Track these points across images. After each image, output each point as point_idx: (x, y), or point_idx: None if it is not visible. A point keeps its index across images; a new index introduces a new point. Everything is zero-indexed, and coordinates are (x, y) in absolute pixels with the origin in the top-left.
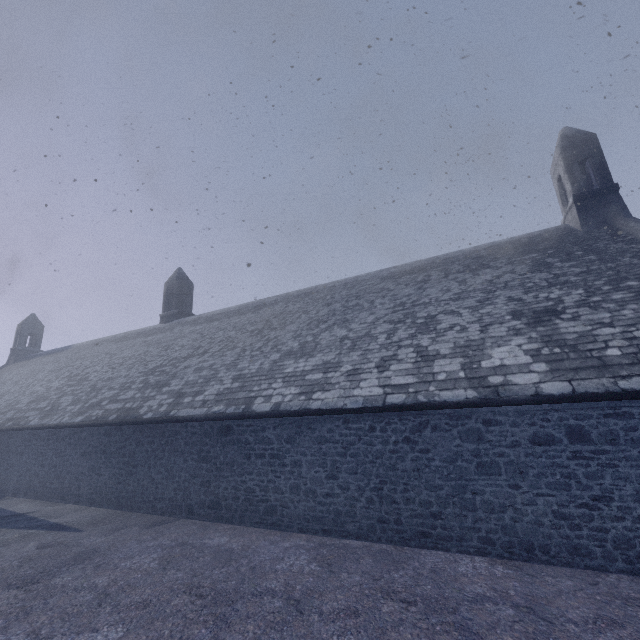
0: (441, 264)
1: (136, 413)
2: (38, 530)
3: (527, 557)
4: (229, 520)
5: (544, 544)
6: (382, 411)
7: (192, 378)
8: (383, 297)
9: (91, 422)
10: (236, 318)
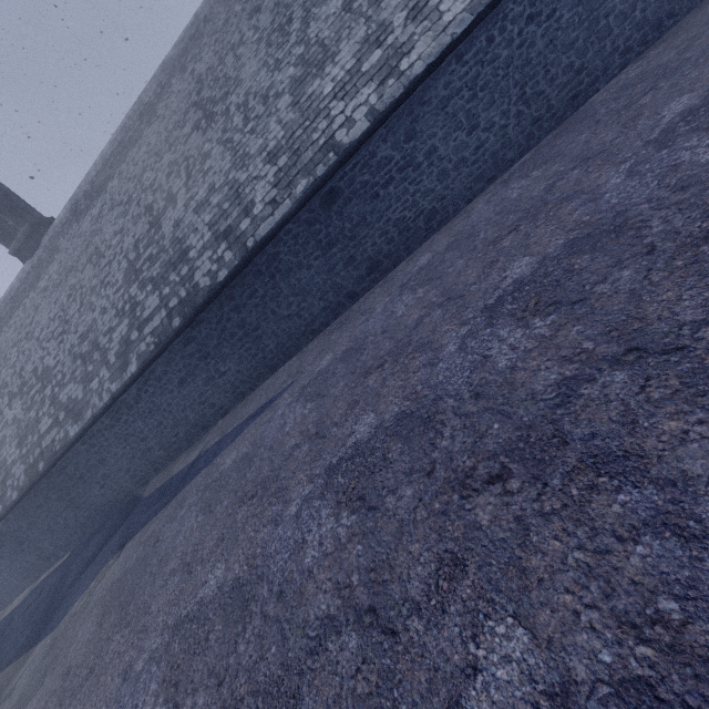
0: None
1: (201, 291)
2: (255, 421)
3: (658, 35)
4: (397, 263)
5: (670, 10)
6: (496, 5)
7: (209, 216)
8: None
9: (157, 350)
10: (136, 151)
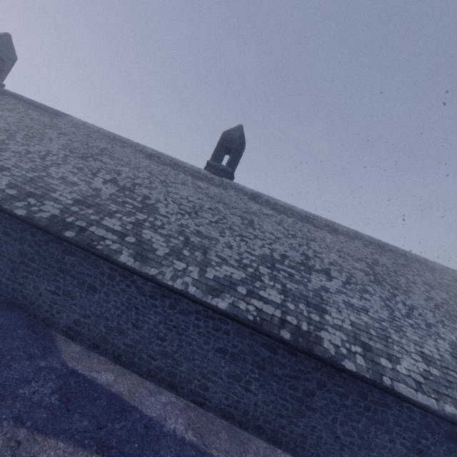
0: None
1: (323, 348)
2: None
3: None
4: None
5: None
6: None
7: (356, 319)
8: None
9: (253, 325)
10: (314, 229)
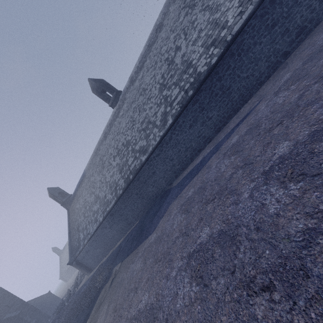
0: None
1: (202, 73)
2: (240, 124)
3: None
4: (317, 24)
5: None
6: None
7: (201, 42)
8: None
9: (182, 109)
10: (156, 44)
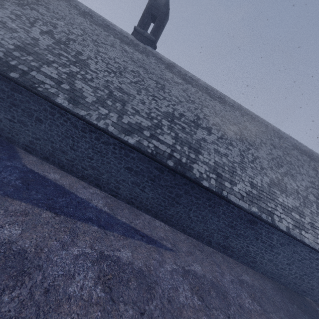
0: (317, 160)
1: (192, 173)
2: (144, 243)
3: None
4: (230, 256)
5: None
6: None
7: (218, 160)
8: (302, 168)
9: (150, 155)
10: (209, 99)
